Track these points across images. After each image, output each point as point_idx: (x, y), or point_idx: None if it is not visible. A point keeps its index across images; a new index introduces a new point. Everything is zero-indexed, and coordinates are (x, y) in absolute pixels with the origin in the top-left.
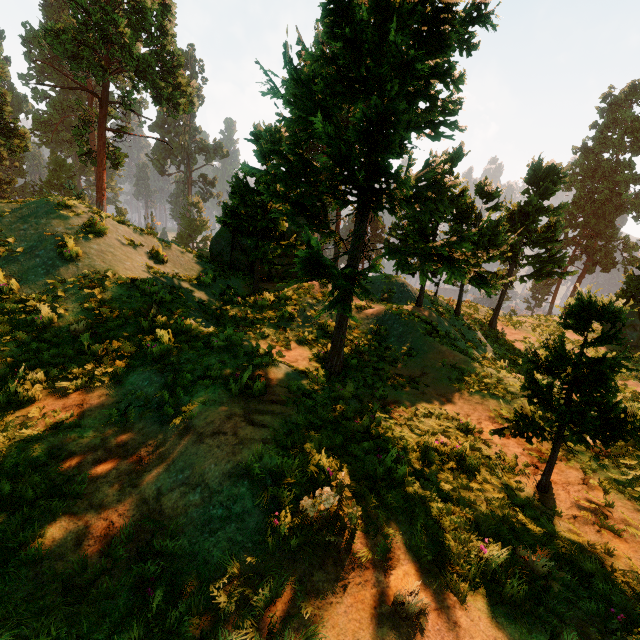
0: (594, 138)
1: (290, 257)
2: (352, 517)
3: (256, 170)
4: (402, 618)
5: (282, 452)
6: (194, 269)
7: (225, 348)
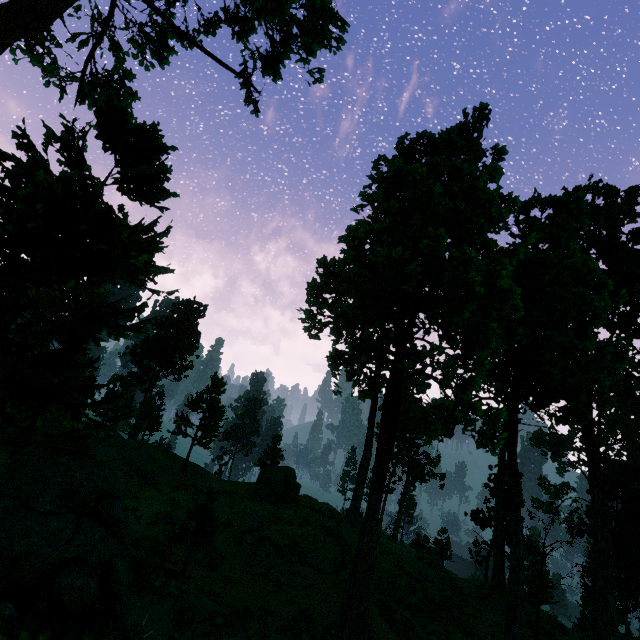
0: None
1: None
2: None
3: None
4: None
5: None
6: None
7: None
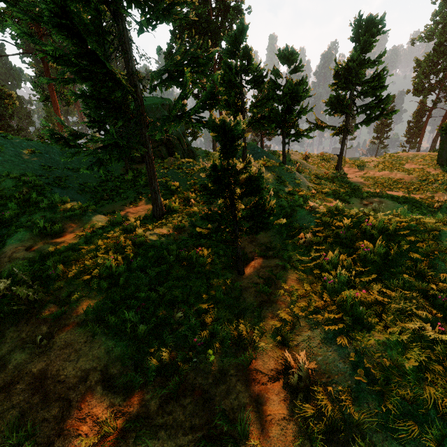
0: None
1: (153, 142)
2: (24, 294)
3: (53, 80)
4: (37, 348)
5: (27, 263)
6: (84, 163)
7: (50, 208)
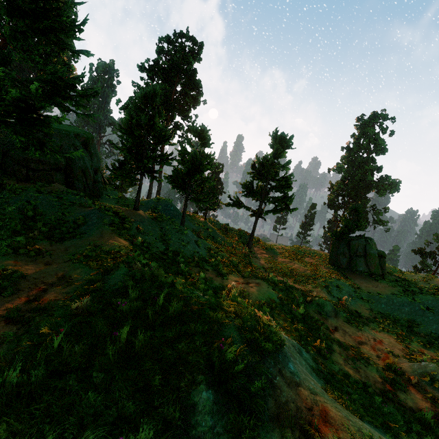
0: (354, 143)
1: (45, 164)
2: None
3: None
4: None
5: None
6: None
7: None
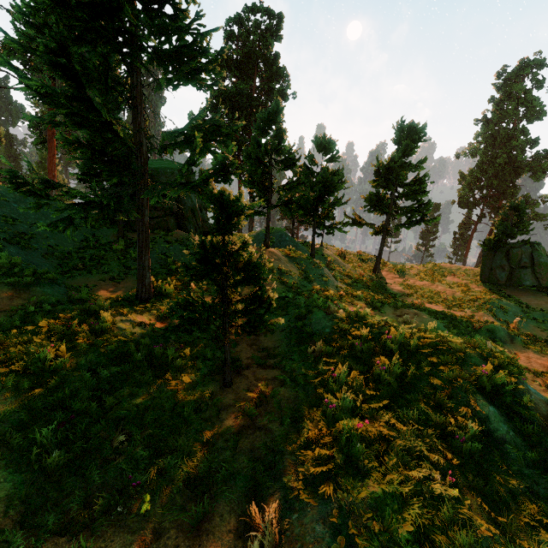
0: (493, 110)
1: (159, 210)
2: None
3: (40, 119)
4: None
5: None
6: None
7: None
